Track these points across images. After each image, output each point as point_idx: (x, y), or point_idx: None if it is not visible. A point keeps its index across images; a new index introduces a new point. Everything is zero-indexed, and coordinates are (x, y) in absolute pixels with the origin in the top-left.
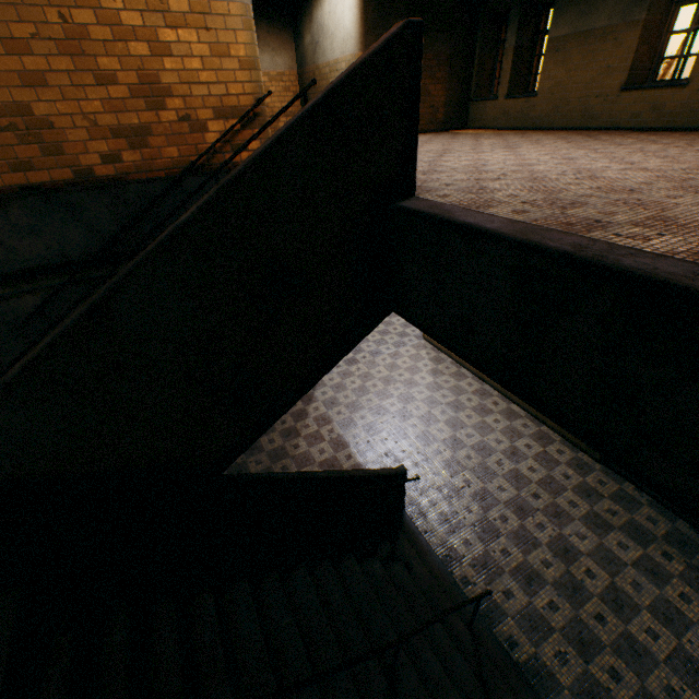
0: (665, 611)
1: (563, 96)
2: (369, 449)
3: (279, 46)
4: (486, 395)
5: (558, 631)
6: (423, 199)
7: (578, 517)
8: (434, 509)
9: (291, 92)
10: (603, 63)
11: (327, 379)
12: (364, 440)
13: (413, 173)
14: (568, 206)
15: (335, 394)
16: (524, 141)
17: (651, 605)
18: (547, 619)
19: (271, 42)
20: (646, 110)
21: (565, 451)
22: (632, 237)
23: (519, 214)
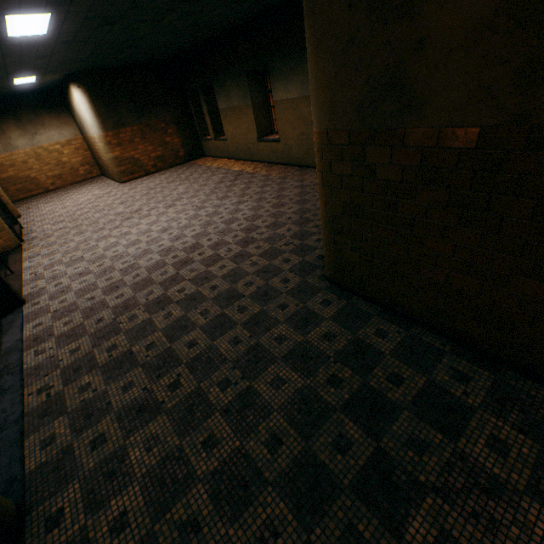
0: None
1: (237, 142)
2: None
3: (62, 123)
4: None
5: None
6: (21, 310)
7: None
8: None
9: (82, 150)
10: (246, 126)
11: None
12: None
13: (16, 297)
14: (66, 315)
15: None
16: (197, 188)
17: None
18: None
19: (55, 122)
20: (271, 153)
21: None
22: (40, 351)
23: (34, 328)
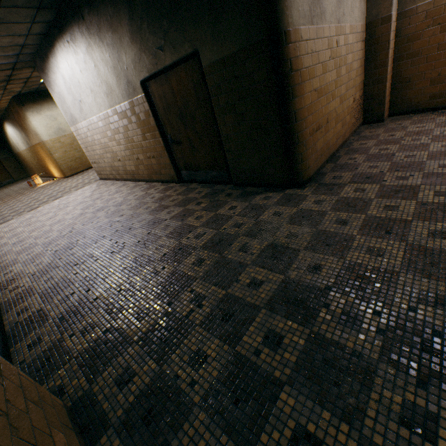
0: (180, 230)
1: None
2: (2, 246)
3: None
4: (124, 186)
5: (78, 282)
6: None
7: (147, 212)
8: (27, 257)
9: None
10: None
11: (3, 225)
12: (2, 244)
13: None
14: None
15: (2, 229)
16: None
17: (171, 232)
18: (74, 279)
19: None
20: None
21: (160, 187)
22: None
23: None
